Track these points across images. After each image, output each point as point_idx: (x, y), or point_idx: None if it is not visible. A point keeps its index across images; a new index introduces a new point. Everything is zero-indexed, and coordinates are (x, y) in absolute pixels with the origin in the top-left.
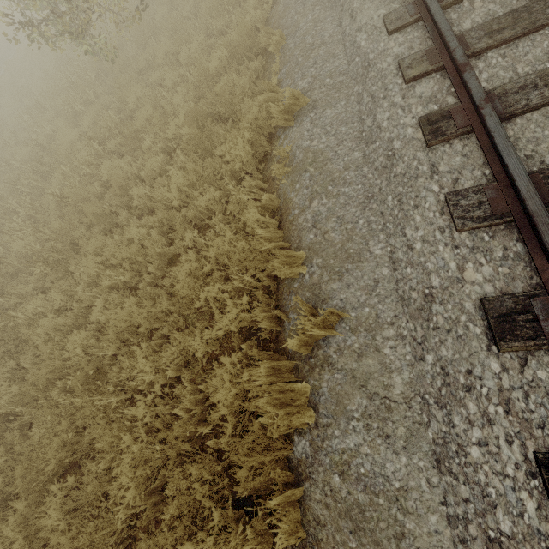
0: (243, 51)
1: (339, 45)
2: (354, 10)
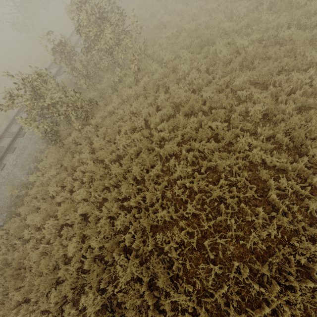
0: None
1: None
2: None
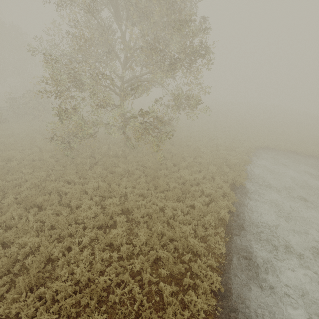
0: None
1: None
2: None
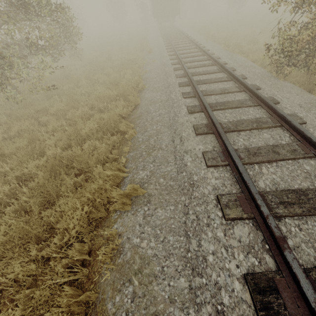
0: (109, 126)
1: (171, 154)
2: (183, 137)
